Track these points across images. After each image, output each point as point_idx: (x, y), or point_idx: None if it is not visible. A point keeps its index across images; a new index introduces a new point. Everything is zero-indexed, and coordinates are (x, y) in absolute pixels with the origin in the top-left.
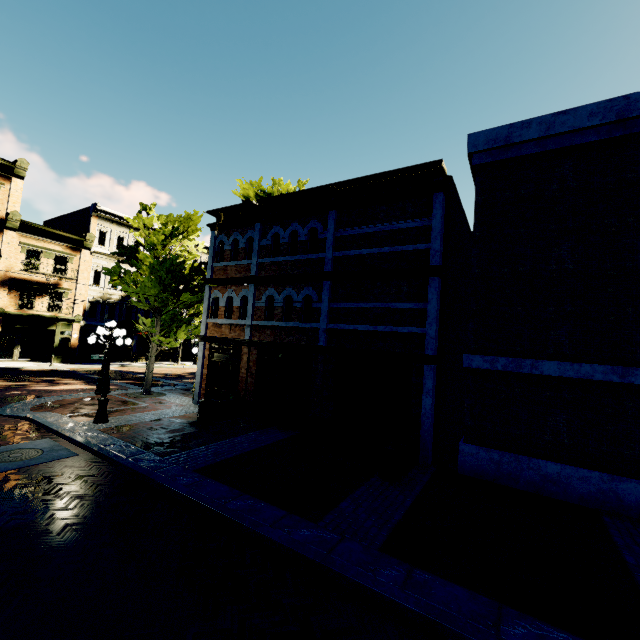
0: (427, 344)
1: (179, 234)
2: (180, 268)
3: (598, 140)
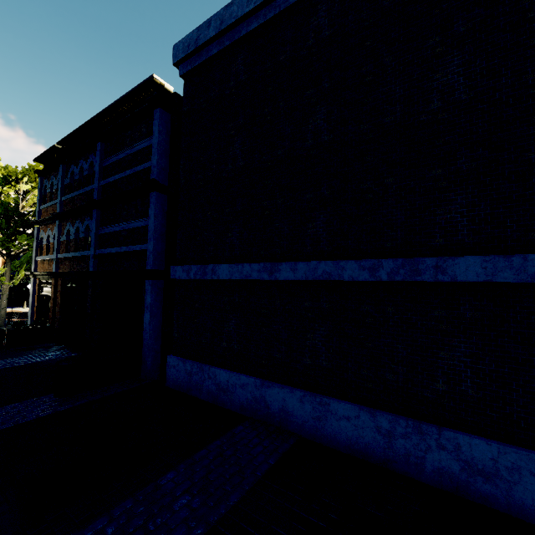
0: (148, 259)
1: (9, 182)
2: (18, 213)
3: (258, 26)
